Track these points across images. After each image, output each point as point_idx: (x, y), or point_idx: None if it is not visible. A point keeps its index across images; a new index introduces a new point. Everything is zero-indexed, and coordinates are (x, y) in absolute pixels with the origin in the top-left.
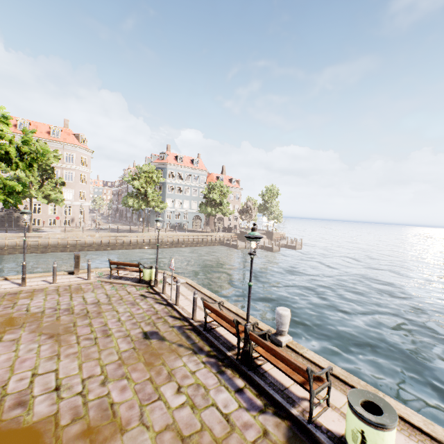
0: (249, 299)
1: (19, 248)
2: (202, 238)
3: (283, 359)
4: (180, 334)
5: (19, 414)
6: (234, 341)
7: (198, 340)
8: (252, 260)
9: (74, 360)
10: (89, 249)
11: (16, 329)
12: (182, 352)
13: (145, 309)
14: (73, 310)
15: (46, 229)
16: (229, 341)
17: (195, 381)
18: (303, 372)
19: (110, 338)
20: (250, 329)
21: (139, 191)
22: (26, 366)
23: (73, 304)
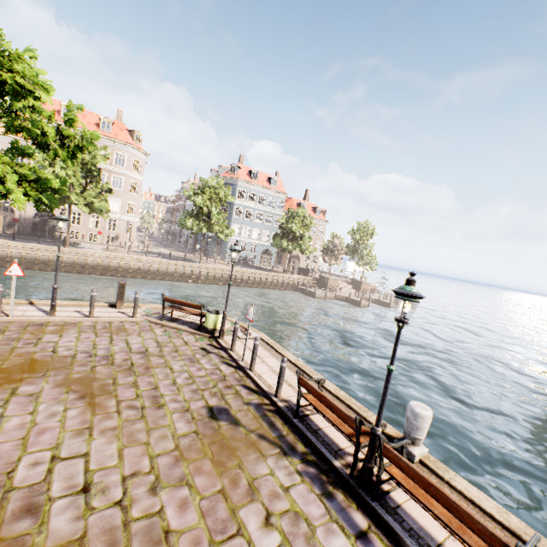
0: (386, 391)
1: (52, 265)
2: (272, 278)
3: (453, 508)
4: (259, 418)
5: (27, 530)
6: (339, 442)
7: (286, 431)
8: (399, 331)
9: (112, 441)
10: (133, 275)
11: (36, 379)
12: (266, 450)
13: (208, 371)
14: (114, 359)
15: (84, 245)
16: (332, 441)
17: (290, 506)
18: (501, 545)
19: (163, 410)
20: (385, 439)
21: (200, 210)
22: (45, 442)
23: (113, 350)
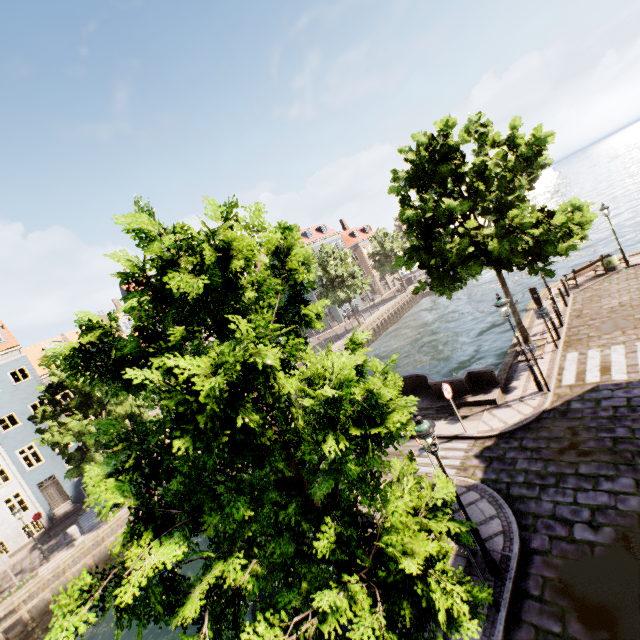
0: None
1: None
2: (406, 300)
3: None
4: None
5: None
6: None
7: None
8: None
9: None
10: None
11: None
12: None
13: None
14: None
15: None
16: None
17: None
18: None
19: None
20: None
21: (338, 279)
22: None
23: None
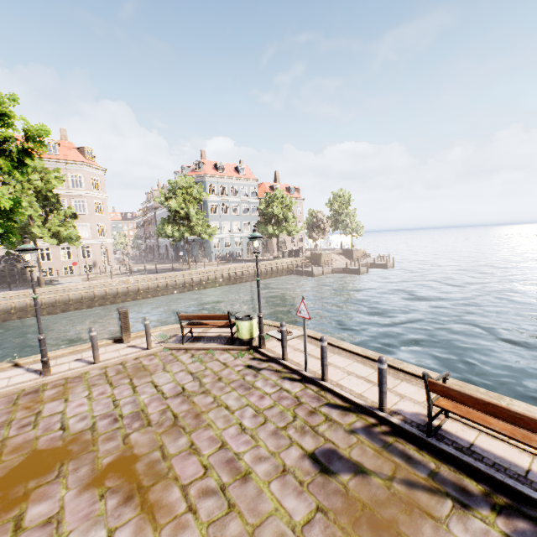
0: None
1: (31, 310)
2: (266, 268)
3: None
4: (383, 451)
5: None
6: (514, 458)
7: (431, 462)
8: None
9: None
10: (123, 299)
11: (49, 486)
12: (434, 508)
13: (273, 396)
14: (148, 416)
15: (62, 281)
16: (504, 460)
17: None
18: None
19: (252, 483)
20: None
21: (177, 214)
22: None
23: (141, 401)
